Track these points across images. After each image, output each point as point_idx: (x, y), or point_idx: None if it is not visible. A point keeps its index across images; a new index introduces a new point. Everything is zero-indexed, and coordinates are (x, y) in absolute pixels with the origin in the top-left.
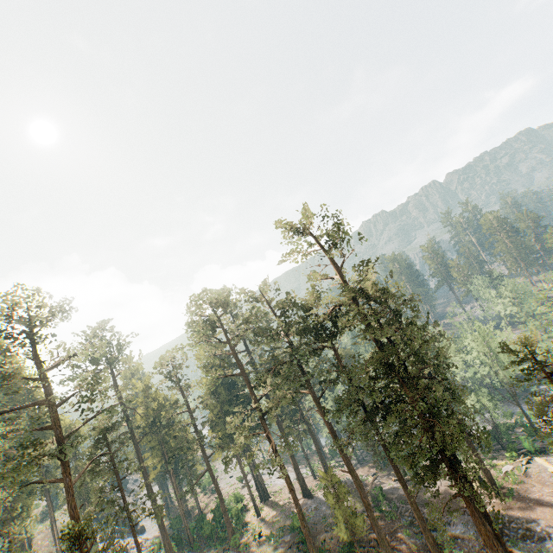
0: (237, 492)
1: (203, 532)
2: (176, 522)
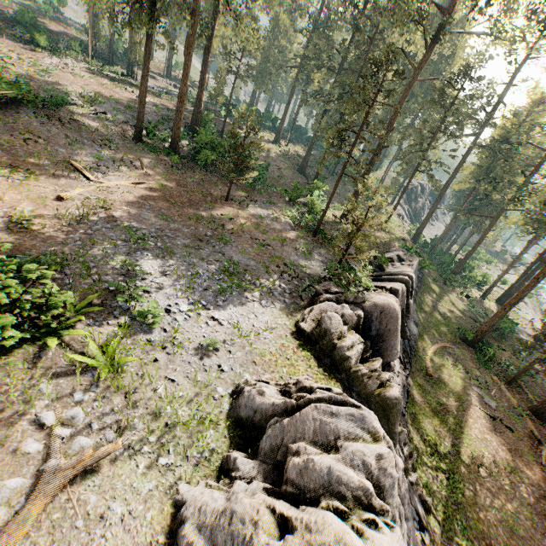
0: (489, 274)
1: (441, 258)
2: (435, 242)
